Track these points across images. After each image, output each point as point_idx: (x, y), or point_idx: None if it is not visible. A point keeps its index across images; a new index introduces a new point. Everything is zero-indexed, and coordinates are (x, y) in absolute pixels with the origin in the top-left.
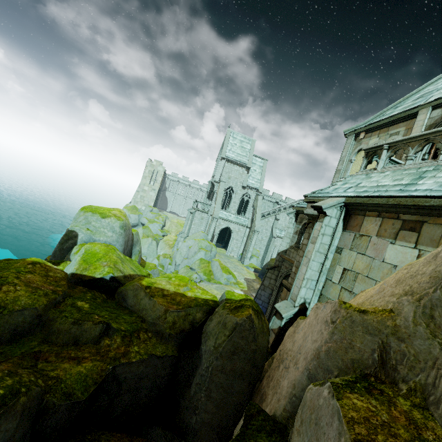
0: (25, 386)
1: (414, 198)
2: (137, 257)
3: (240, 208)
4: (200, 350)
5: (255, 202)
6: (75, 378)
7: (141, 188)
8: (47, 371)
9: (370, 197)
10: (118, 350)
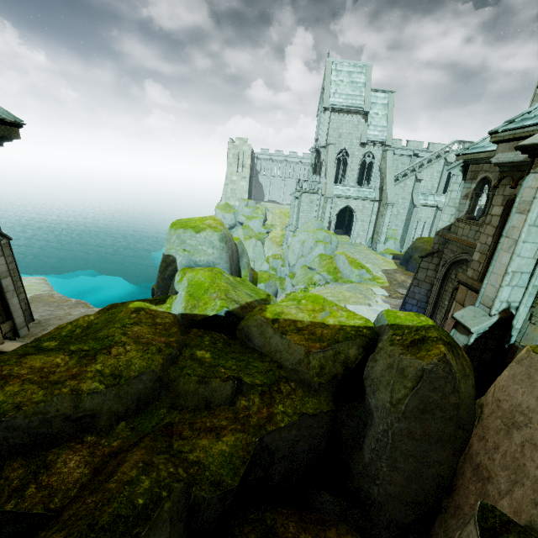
0: (165, 487)
1: None
2: (246, 271)
3: (360, 176)
4: (366, 402)
5: (383, 162)
6: (219, 460)
7: (229, 180)
8: (185, 454)
9: None
10: (260, 414)
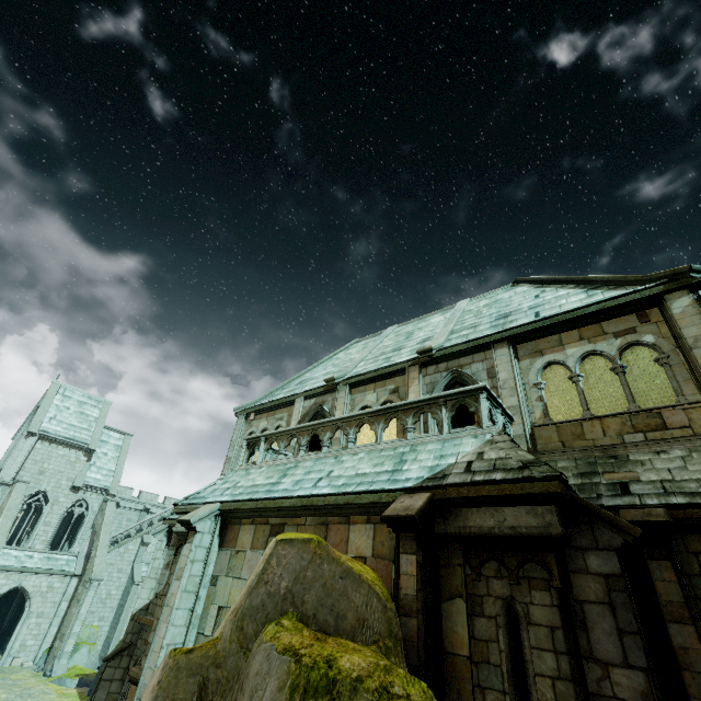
0: None
1: (275, 499)
2: None
3: (62, 533)
4: None
5: (100, 515)
6: None
7: None
8: None
9: (243, 501)
10: None
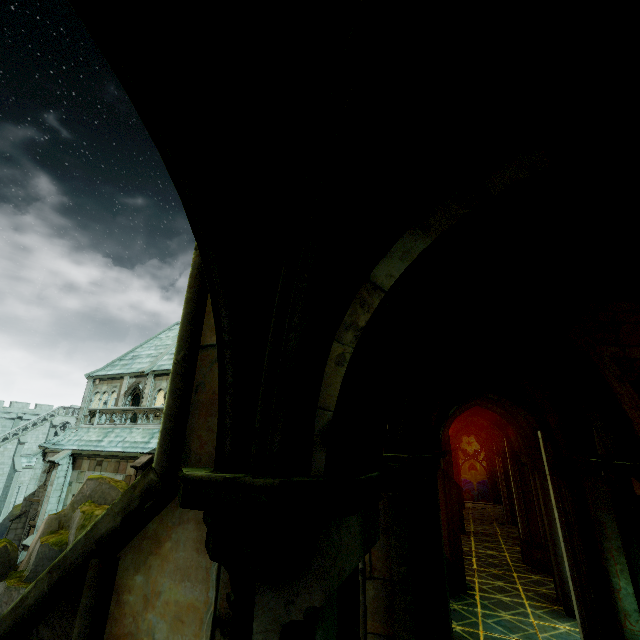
0: None
1: (98, 451)
2: None
3: None
4: None
5: None
6: None
7: None
8: None
9: (84, 450)
10: None
